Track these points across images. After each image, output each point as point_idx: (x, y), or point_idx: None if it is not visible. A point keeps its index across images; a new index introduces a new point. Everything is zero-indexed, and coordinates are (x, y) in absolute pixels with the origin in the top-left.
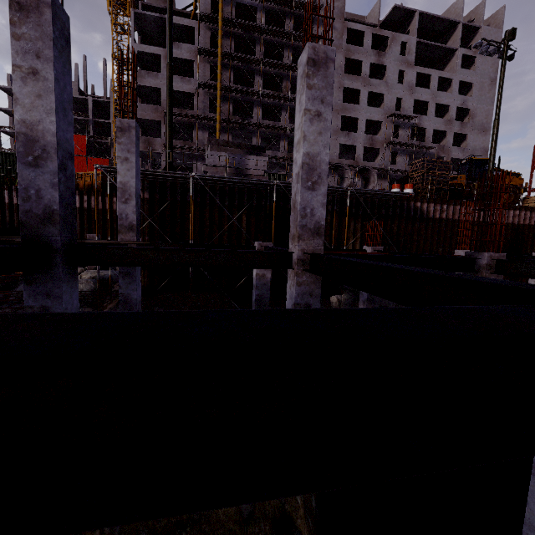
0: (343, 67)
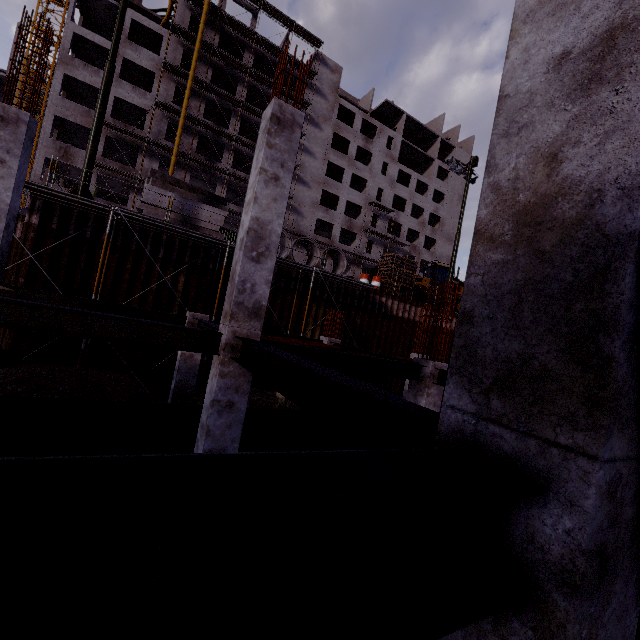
0: (330, 140)
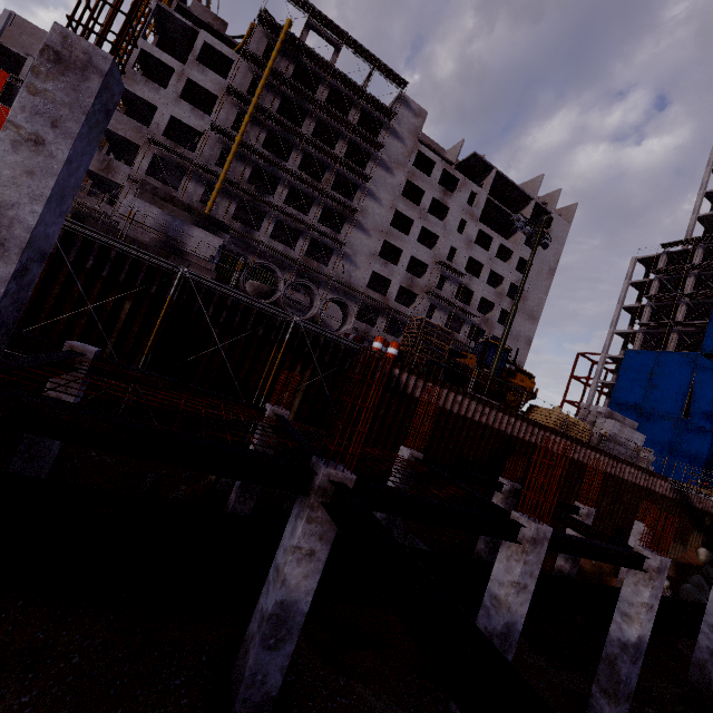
0: (402, 188)
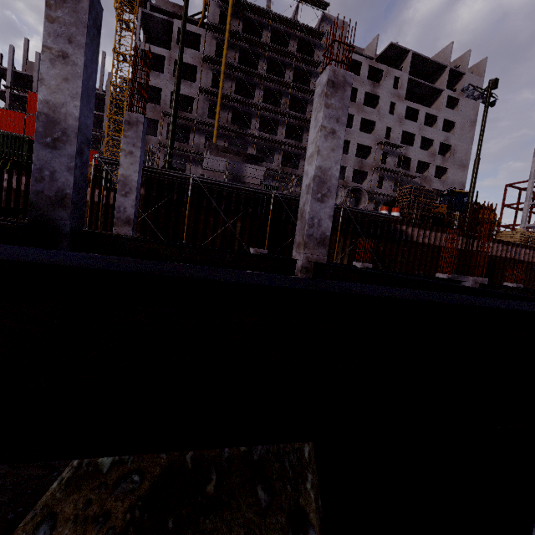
0: None
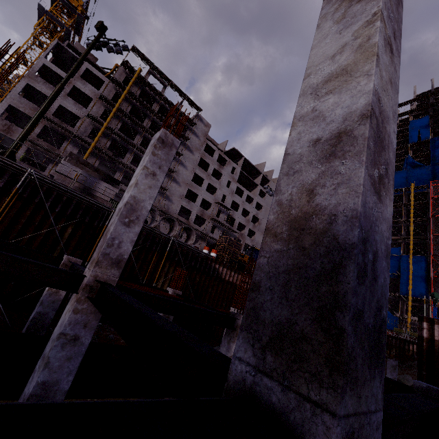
0: (198, 161)
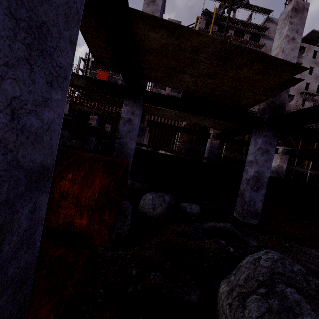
0: None
